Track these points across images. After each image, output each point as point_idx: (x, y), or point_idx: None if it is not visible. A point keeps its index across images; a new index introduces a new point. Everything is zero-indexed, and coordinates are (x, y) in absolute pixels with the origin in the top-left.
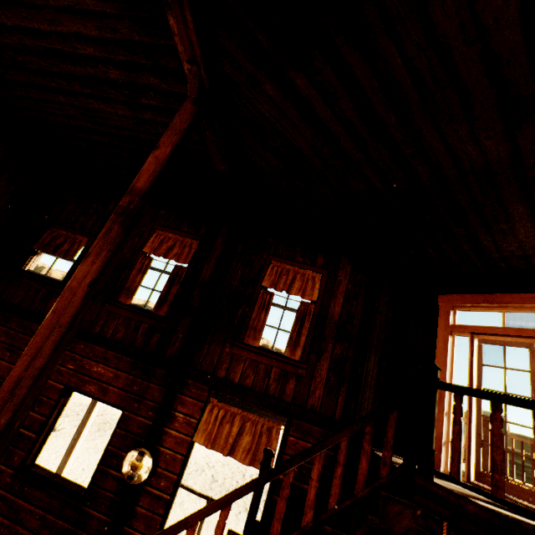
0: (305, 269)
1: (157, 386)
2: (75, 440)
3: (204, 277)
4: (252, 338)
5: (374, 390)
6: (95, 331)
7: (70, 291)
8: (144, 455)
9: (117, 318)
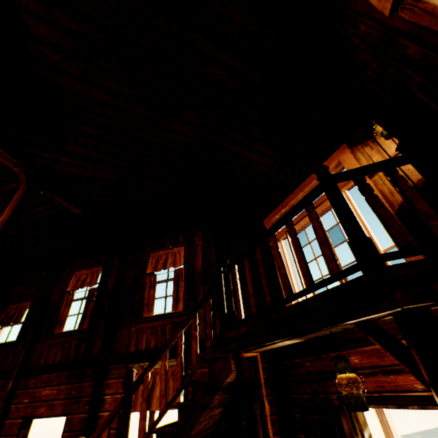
0: (173, 248)
1: (89, 383)
2: None
3: (109, 287)
4: (147, 311)
5: (248, 307)
6: (41, 364)
7: None
8: None
9: (55, 346)
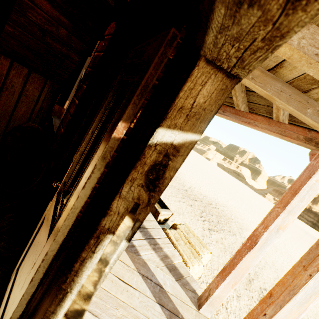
0: None
1: None
2: None
3: None
4: None
5: None
6: None
7: None
8: None
9: None
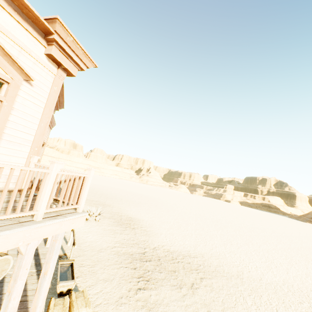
0: None
1: None
2: None
3: None
4: None
5: None
6: None
7: None
8: None
9: None
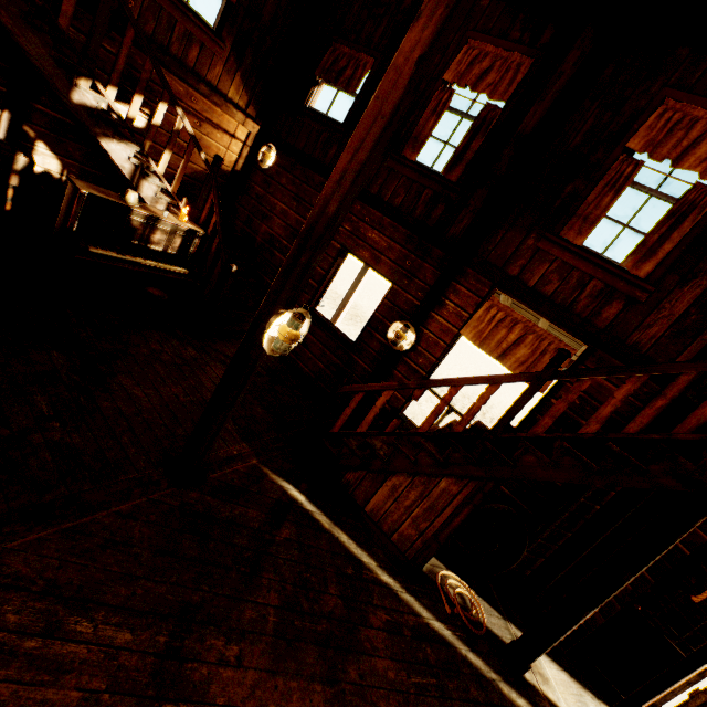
0: None
1: (431, 268)
2: (340, 310)
3: (525, 126)
4: (574, 231)
5: None
6: (373, 192)
7: (395, 71)
8: (408, 328)
9: (397, 178)
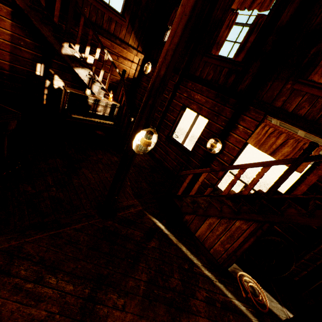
0: None
1: (229, 109)
2: (185, 137)
3: (282, 21)
4: (318, 74)
5: None
6: (197, 75)
7: None
8: (217, 141)
9: (209, 66)
